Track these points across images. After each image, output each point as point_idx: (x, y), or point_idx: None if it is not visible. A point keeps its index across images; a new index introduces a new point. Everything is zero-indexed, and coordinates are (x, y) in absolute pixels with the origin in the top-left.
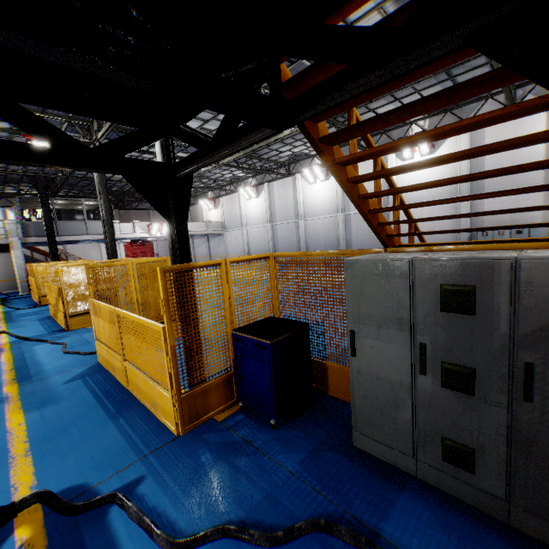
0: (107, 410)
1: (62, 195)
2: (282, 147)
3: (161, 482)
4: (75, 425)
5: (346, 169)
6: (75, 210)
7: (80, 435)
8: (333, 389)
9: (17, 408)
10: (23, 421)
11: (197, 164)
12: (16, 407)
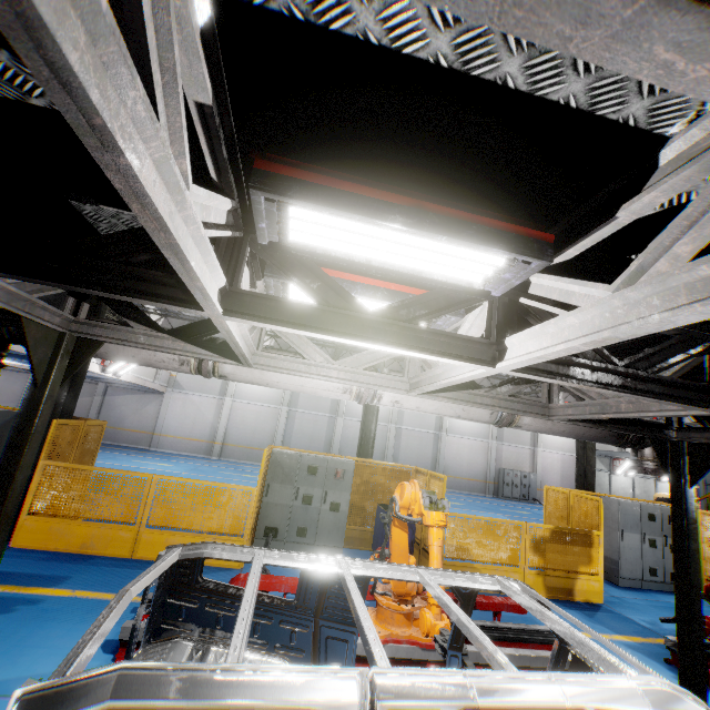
0: None
1: None
2: None
3: None
4: None
5: None
6: None
7: None
8: None
9: None
10: None
11: None
12: None
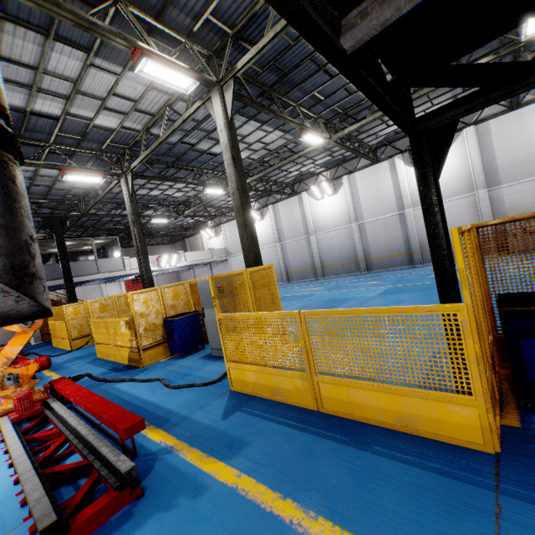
0: (335, 439)
1: (67, 237)
2: (292, 167)
3: None
4: (321, 465)
5: None
6: (75, 253)
7: (348, 475)
8: None
9: (201, 457)
10: (234, 472)
11: (473, 105)
12: (197, 455)
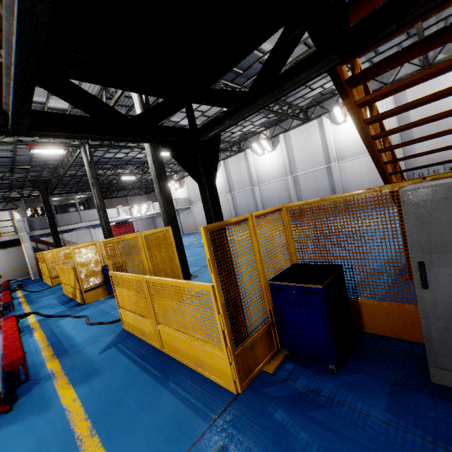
0: (152, 375)
1: (57, 193)
2: (234, 129)
3: (247, 450)
4: (128, 395)
5: (361, 111)
6: (68, 205)
7: (136, 405)
8: (369, 326)
9: (64, 384)
10: (75, 397)
11: (226, 123)
12: (63, 382)
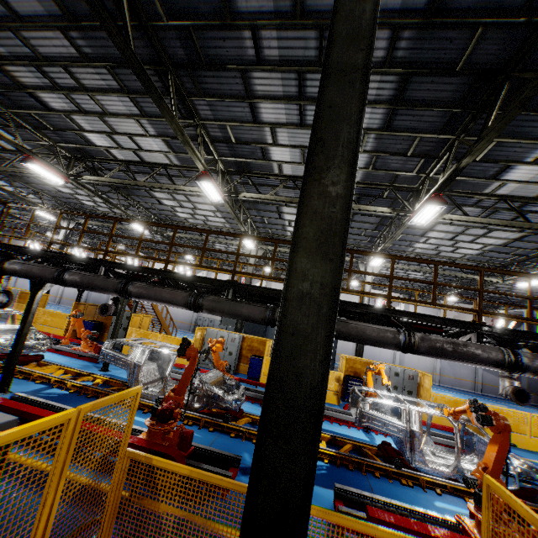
0: None
1: None
2: None
3: None
4: None
5: None
6: None
7: None
8: (104, 340)
9: None
10: None
11: None
12: None
